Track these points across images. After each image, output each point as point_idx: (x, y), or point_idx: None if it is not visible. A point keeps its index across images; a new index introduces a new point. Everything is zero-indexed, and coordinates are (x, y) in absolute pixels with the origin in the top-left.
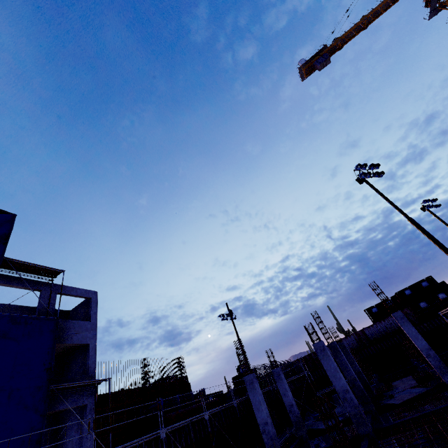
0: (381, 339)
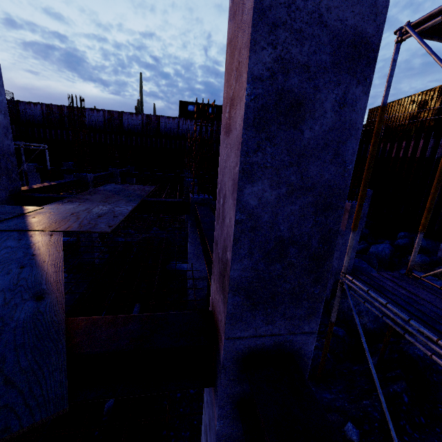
0: (173, 136)
